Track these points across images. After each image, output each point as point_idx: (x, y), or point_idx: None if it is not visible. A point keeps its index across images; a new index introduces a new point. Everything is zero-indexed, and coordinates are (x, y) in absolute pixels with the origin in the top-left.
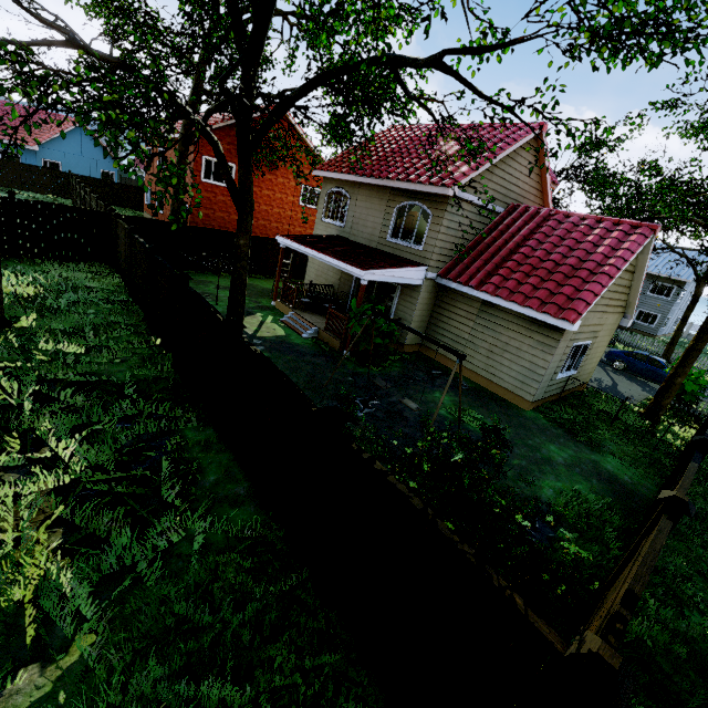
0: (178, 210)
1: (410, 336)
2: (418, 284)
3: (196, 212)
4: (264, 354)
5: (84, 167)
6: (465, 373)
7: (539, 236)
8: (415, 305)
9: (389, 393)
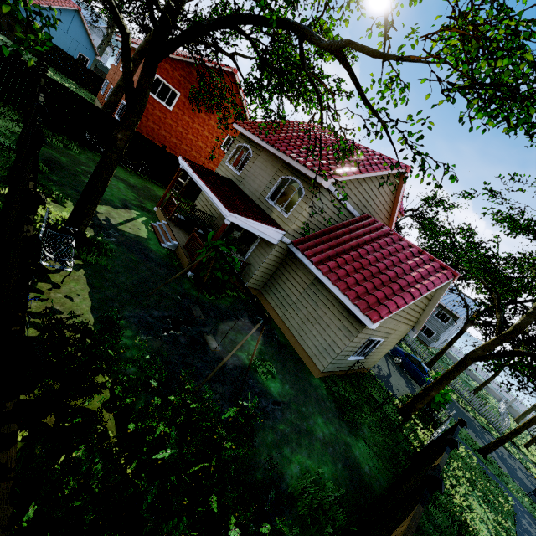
0: (113, 103)
1: (252, 281)
2: (274, 243)
3: None
4: (111, 245)
5: (65, 42)
6: (282, 327)
7: (376, 245)
8: (265, 258)
9: (206, 322)
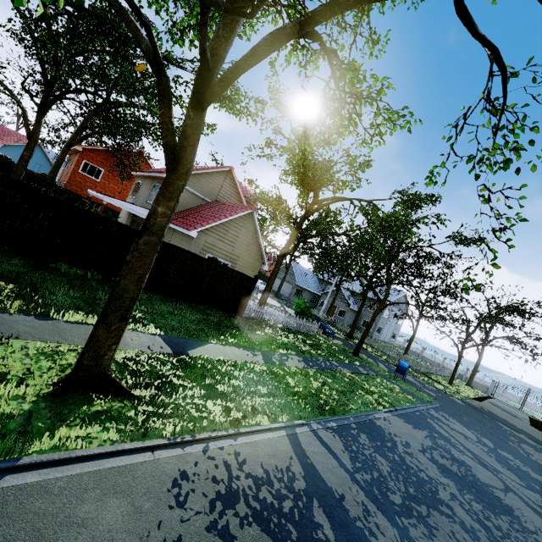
0: (52, 178)
1: None
2: None
3: (69, 187)
4: None
5: (30, 166)
6: None
7: (212, 208)
8: None
9: None
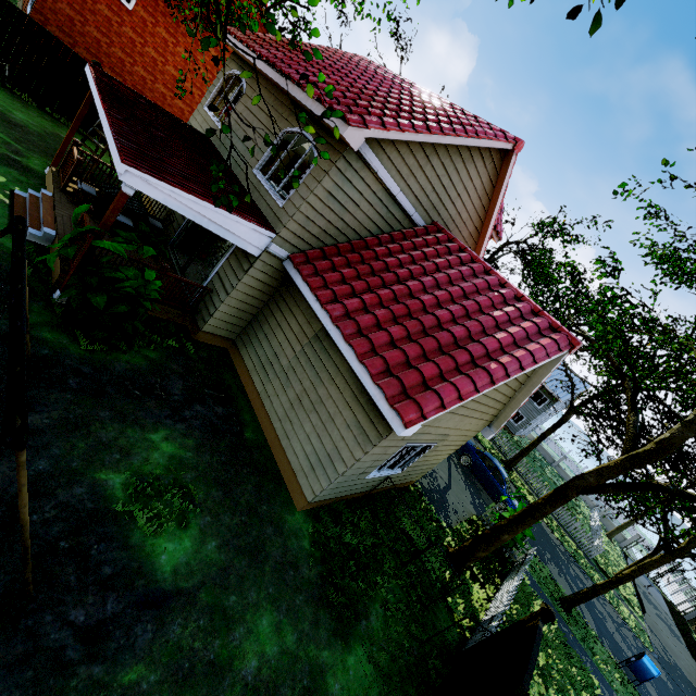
0: None
1: (216, 323)
2: (254, 254)
3: (51, 1)
4: None
5: None
6: (259, 410)
7: (442, 276)
8: (237, 282)
9: (39, 402)
